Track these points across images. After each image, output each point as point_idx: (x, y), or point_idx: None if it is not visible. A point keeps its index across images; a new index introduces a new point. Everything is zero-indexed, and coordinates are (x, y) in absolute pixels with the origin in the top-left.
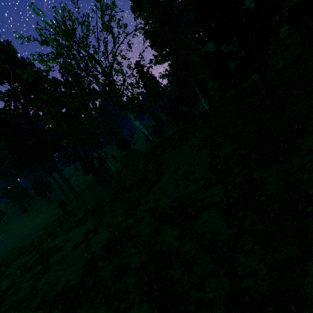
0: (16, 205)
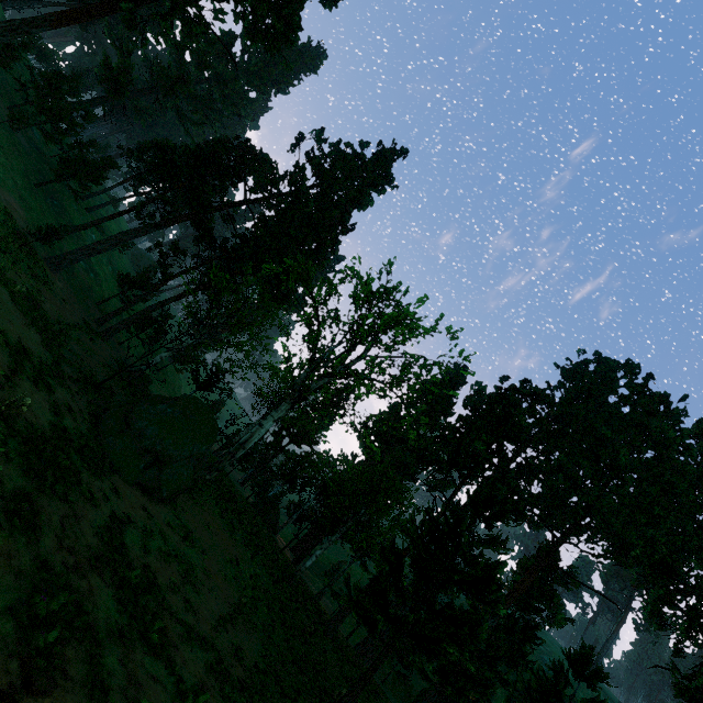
0: (24, 89)
